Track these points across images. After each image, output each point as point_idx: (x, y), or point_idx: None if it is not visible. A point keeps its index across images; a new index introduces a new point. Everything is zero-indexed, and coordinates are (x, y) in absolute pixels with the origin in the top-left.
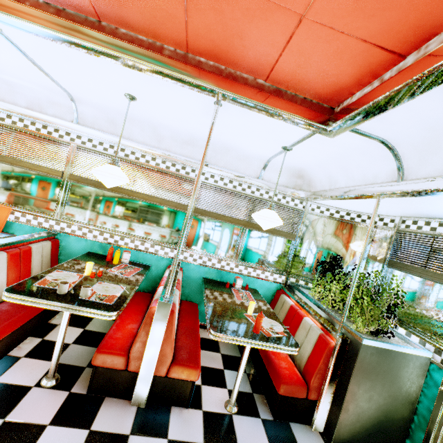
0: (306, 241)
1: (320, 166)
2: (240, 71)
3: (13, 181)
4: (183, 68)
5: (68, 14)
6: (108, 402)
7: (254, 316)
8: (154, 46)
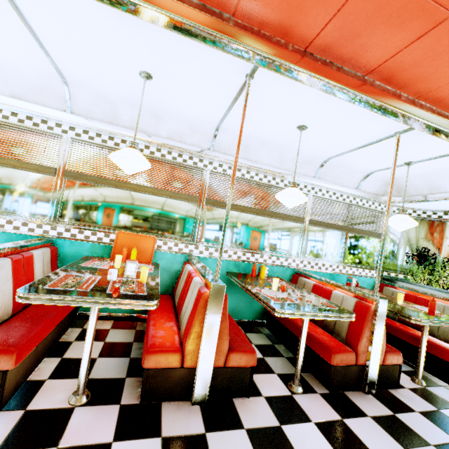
0: (390, 239)
1: (422, 175)
2: (445, 111)
3: (151, 210)
4: (416, 111)
5: (344, 70)
6: (350, 395)
7: (406, 305)
8: (395, 93)
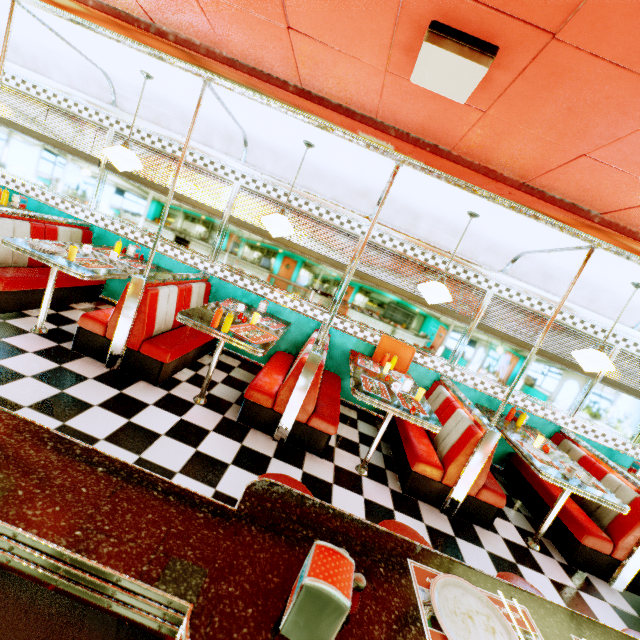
0: None
1: None
2: None
3: (418, 321)
4: None
5: None
6: (591, 578)
7: None
8: None
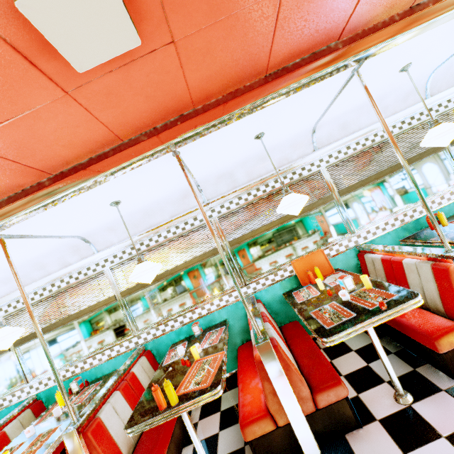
0: None
1: None
2: None
3: (301, 230)
4: None
5: None
6: None
7: None
8: None
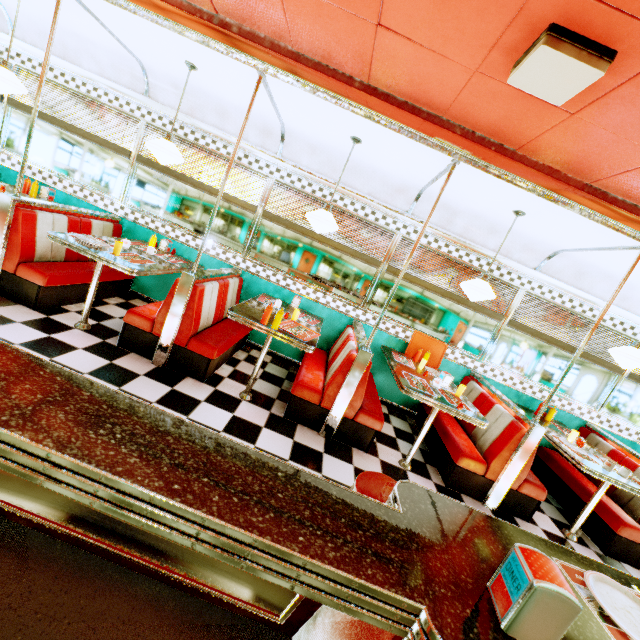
0: None
1: None
2: None
3: (450, 317)
4: None
5: None
6: (626, 567)
7: None
8: None
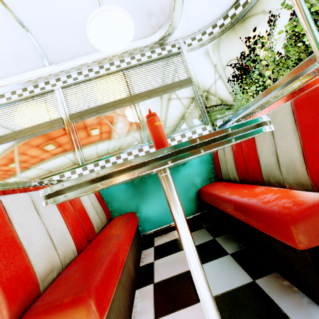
0: (205, 79)
1: None
2: None
3: None
4: None
5: None
6: None
7: None
8: None
